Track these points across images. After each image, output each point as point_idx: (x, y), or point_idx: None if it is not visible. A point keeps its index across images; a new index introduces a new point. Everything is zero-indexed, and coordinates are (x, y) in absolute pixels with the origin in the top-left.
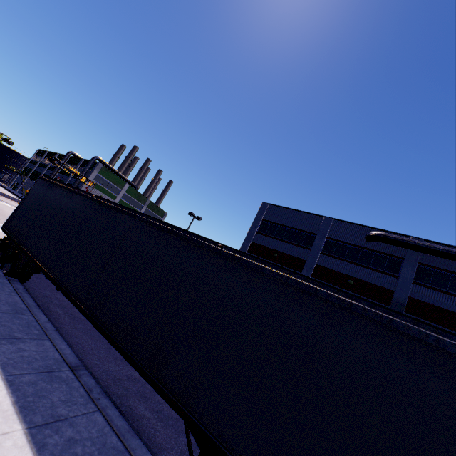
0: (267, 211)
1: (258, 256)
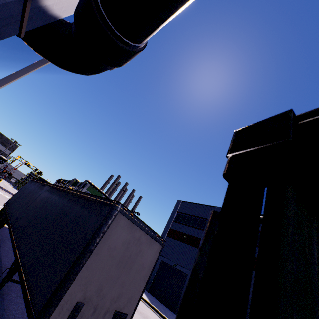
0: (180, 206)
1: (173, 238)
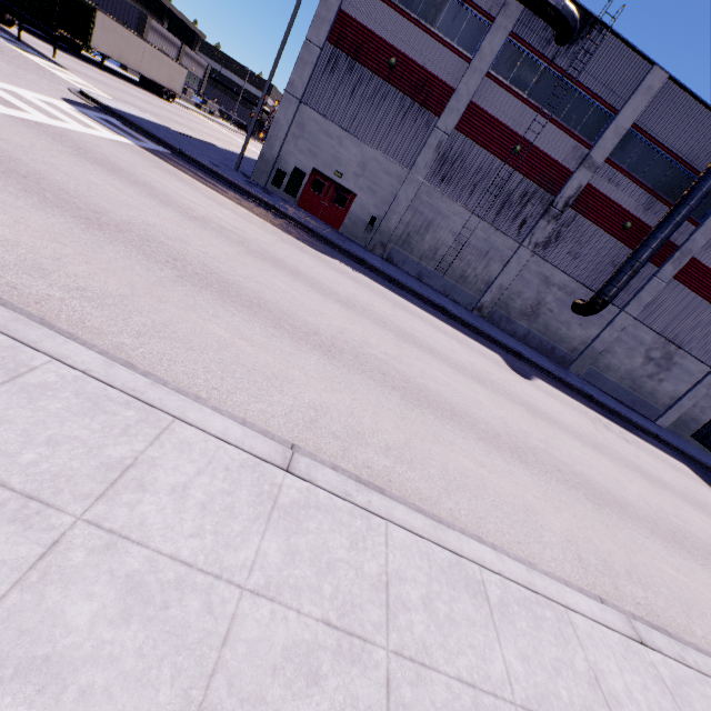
0: None
1: None
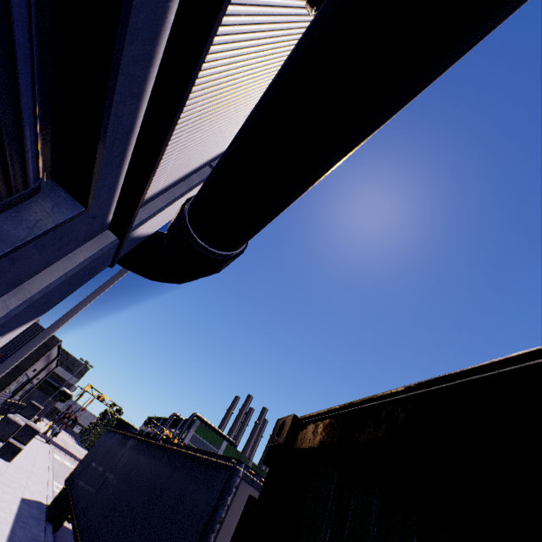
0: None
1: None
